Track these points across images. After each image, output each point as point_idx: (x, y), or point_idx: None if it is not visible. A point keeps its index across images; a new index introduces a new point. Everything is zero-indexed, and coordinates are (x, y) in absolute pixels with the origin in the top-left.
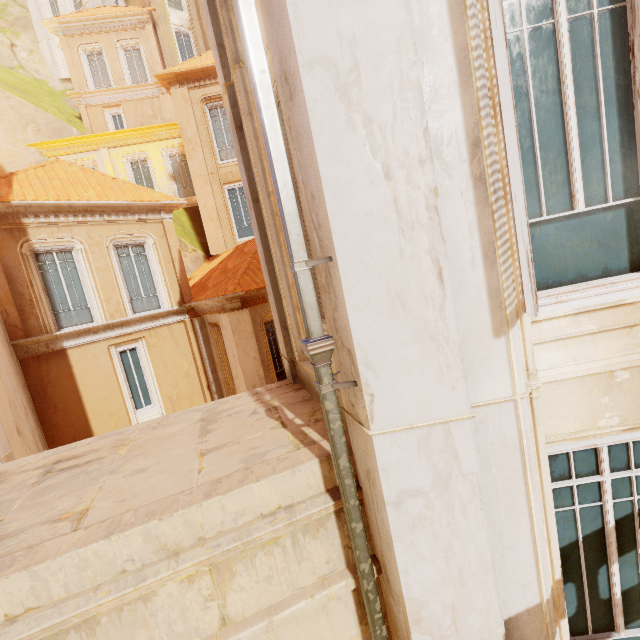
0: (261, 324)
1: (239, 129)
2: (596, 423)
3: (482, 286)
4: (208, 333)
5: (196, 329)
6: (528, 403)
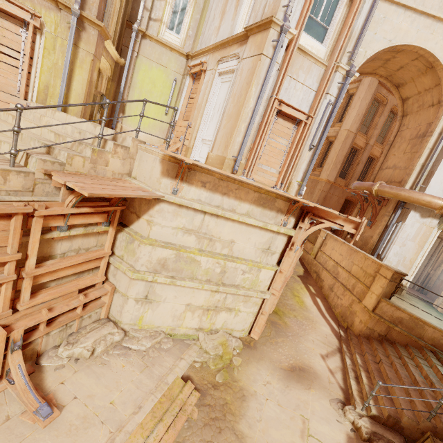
0: (375, 94)
1: None
2: None
3: None
4: None
5: None
6: None
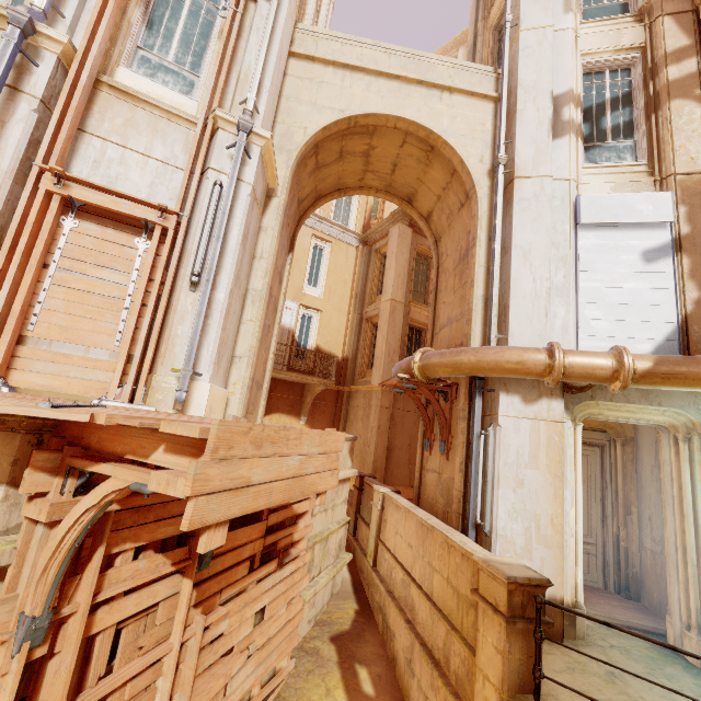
0: (415, 247)
1: (474, 45)
2: (599, 47)
3: (563, 3)
4: (371, 259)
5: (364, 254)
6: (574, 37)
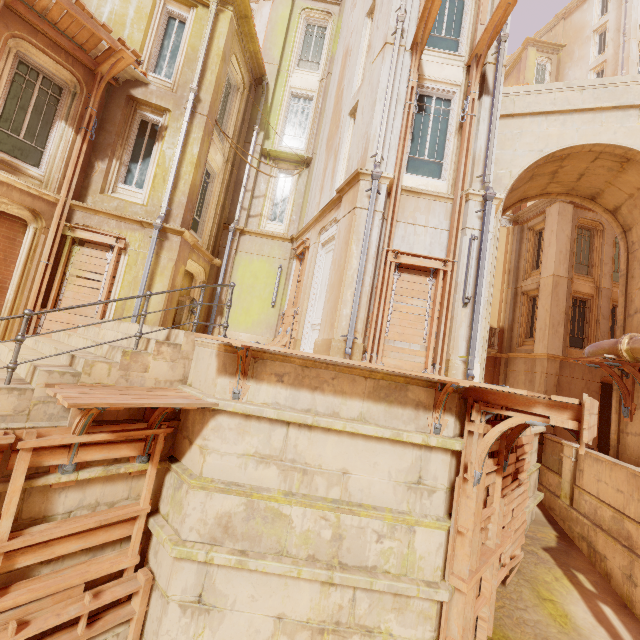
0: (576, 221)
1: None
2: None
3: None
4: (523, 236)
5: (515, 233)
6: None
